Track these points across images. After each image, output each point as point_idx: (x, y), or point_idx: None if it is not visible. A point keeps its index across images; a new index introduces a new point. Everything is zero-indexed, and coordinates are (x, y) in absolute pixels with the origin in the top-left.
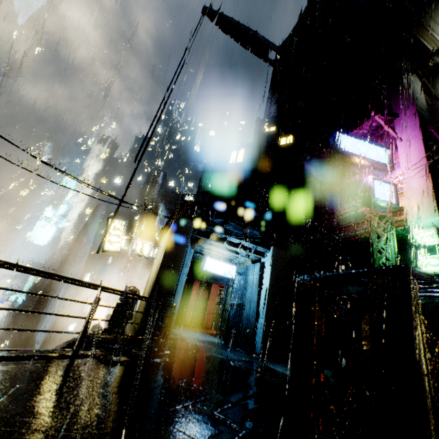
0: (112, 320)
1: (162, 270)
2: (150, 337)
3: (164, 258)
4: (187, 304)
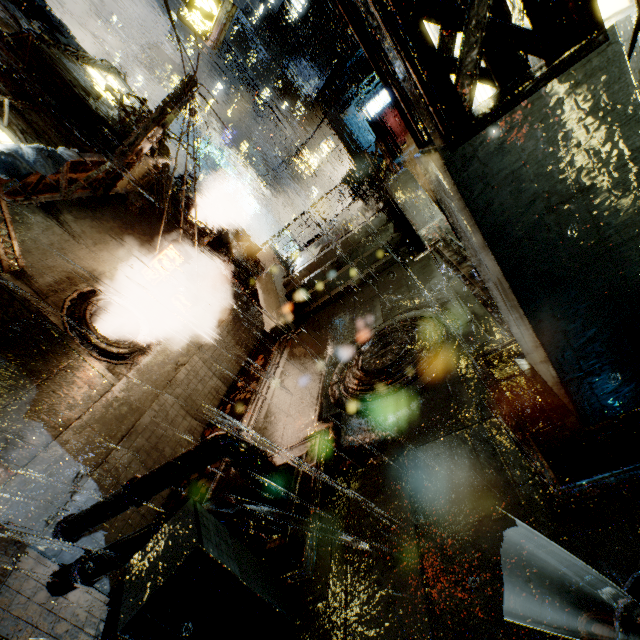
0: (349, 190)
1: (349, 151)
2: (367, 182)
3: (344, 145)
4: (393, 134)
